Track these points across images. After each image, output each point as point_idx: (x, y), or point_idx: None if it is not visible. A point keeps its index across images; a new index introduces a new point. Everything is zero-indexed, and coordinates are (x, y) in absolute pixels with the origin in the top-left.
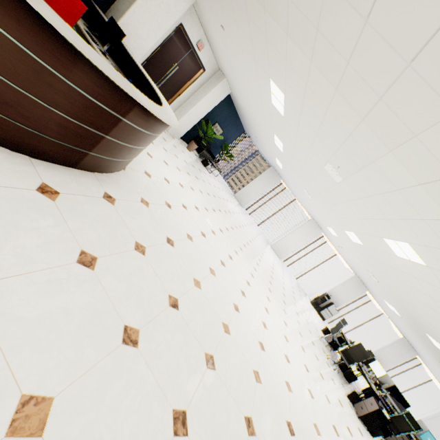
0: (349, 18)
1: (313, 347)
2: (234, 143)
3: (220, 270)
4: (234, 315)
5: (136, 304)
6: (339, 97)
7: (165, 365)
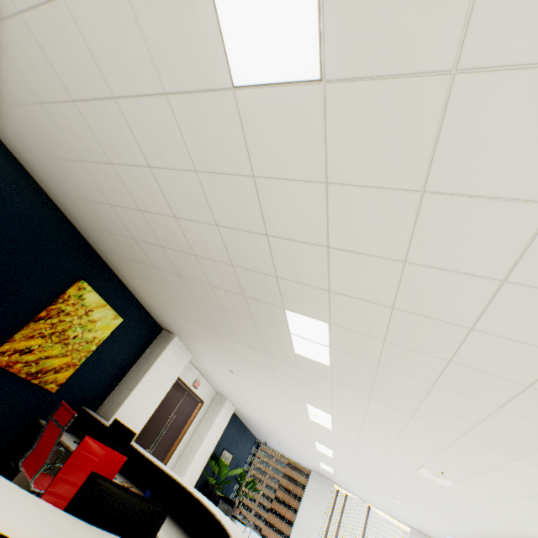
0: (412, 381)
1: None
2: (248, 460)
3: None
4: None
5: None
6: (418, 420)
7: None
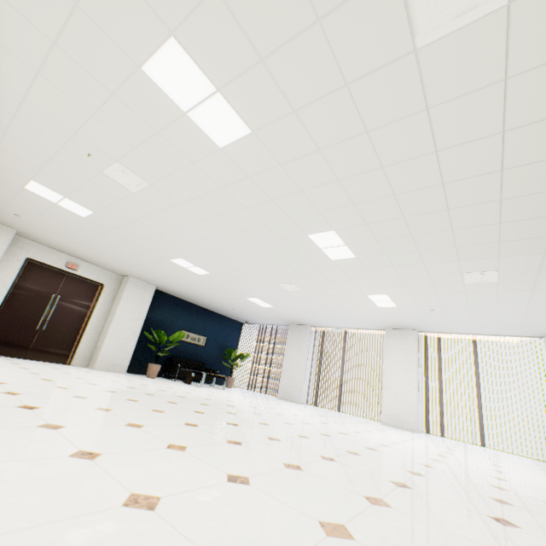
0: None
1: (498, 530)
2: (242, 344)
3: None
4: None
5: None
6: None
7: None
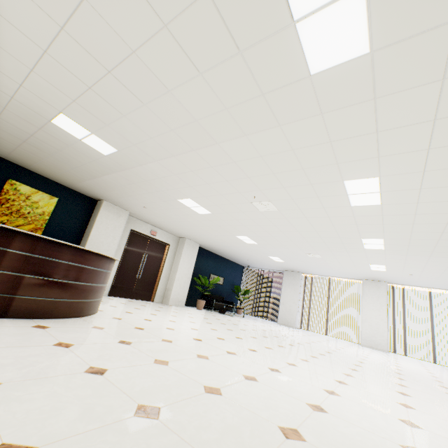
0: (124, 124)
1: None
2: (243, 281)
3: (222, 356)
4: (240, 382)
5: (17, 369)
6: (179, 157)
7: (28, 408)
